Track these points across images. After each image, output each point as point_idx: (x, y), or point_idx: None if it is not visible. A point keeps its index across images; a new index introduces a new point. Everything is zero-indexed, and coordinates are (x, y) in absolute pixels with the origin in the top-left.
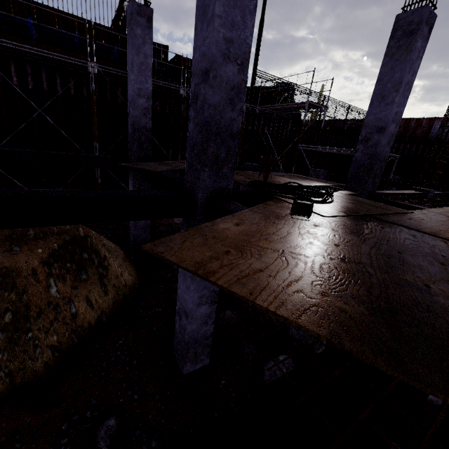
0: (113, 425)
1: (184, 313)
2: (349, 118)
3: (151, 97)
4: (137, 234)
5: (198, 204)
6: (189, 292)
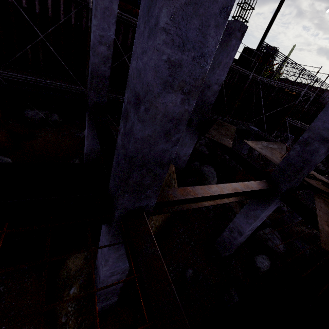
0: (192, 272)
1: (238, 232)
2: (312, 87)
3: (221, 85)
4: (180, 164)
5: (282, 193)
6: (249, 225)
